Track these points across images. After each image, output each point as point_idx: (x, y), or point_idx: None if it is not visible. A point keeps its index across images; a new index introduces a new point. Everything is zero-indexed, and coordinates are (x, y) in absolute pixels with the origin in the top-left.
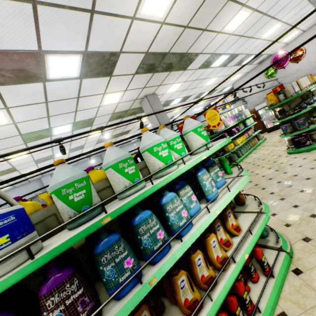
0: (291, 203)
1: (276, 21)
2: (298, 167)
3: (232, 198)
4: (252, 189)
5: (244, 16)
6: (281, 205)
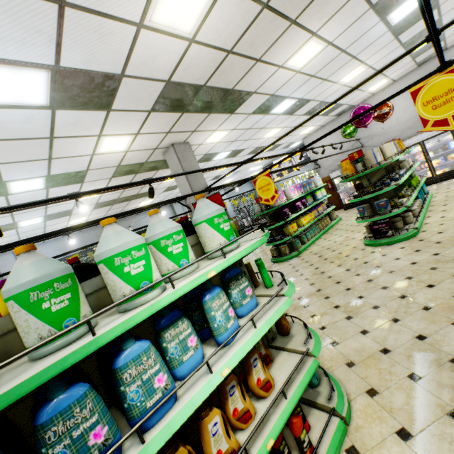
0: (359, 326)
1: (358, 63)
2: (375, 268)
3: (256, 341)
4: (312, 296)
5: (315, 49)
6: (346, 328)
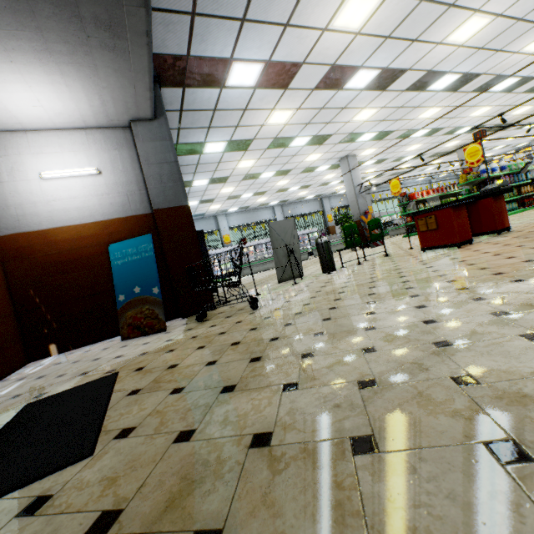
0: None
1: None
2: None
3: None
4: None
5: None
6: None
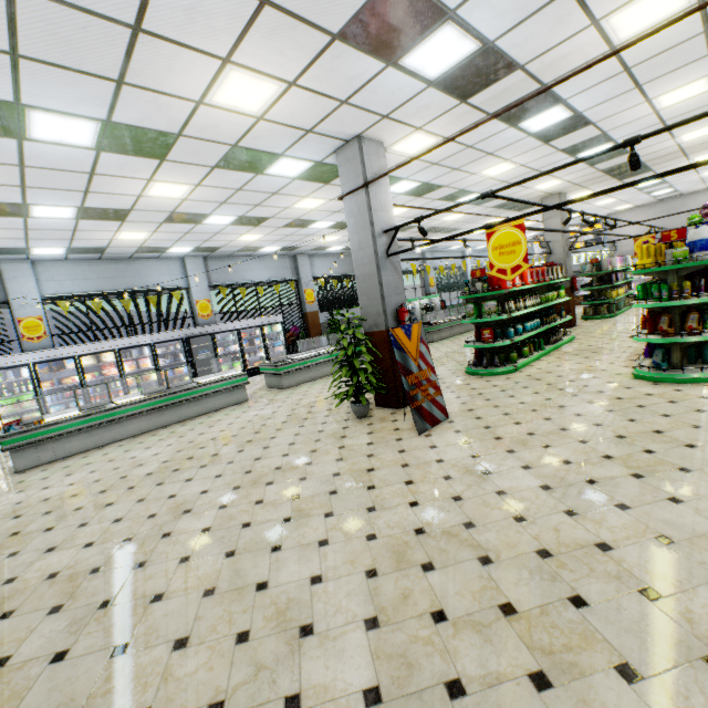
0: None
1: None
2: None
3: None
4: None
5: None
6: None
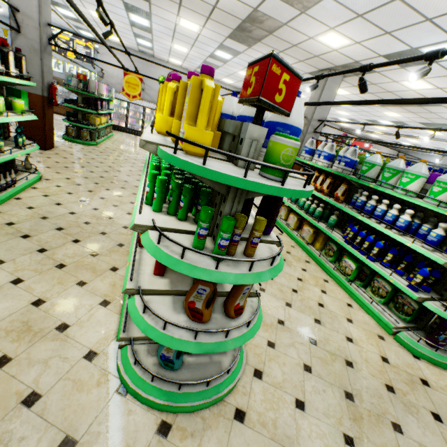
0: None
1: (189, 48)
2: None
3: None
4: (140, 172)
5: (195, 29)
6: None
